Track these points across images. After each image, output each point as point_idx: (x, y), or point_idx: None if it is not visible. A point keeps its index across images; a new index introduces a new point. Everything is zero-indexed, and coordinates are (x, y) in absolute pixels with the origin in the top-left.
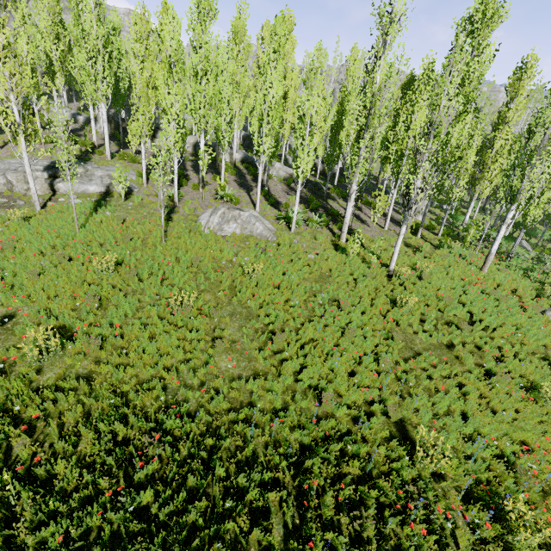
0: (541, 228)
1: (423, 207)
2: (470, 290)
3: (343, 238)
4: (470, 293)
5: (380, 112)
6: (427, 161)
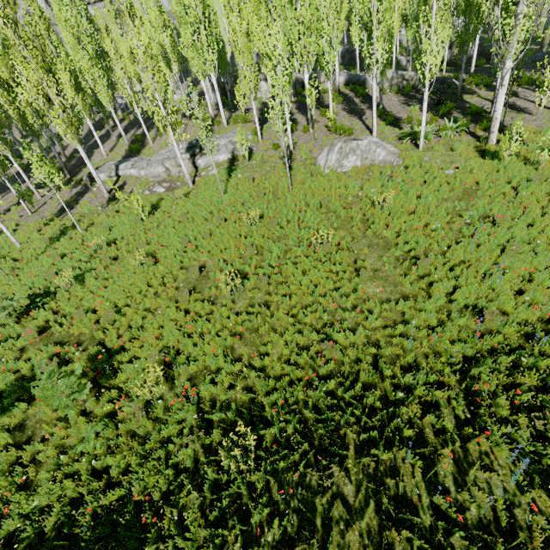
0: None
1: None
2: None
3: (491, 140)
4: None
5: None
6: None
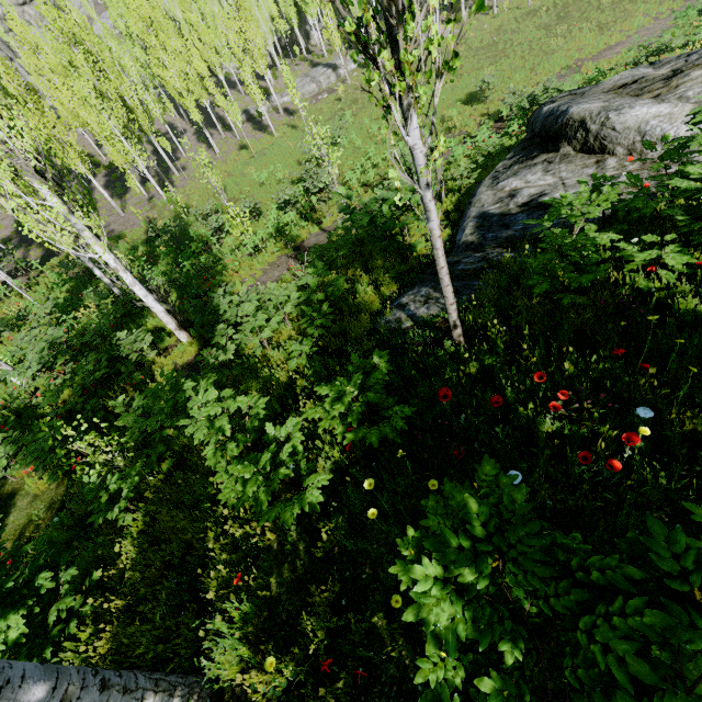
0: None
1: None
2: None
3: (495, 11)
4: None
5: None
6: None
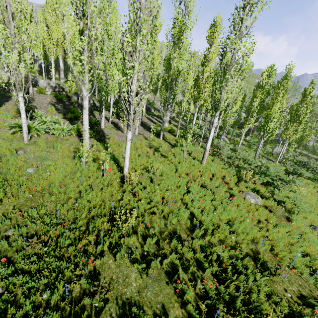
0: (231, 129)
1: (167, 117)
2: (192, 186)
3: (84, 145)
4: (192, 190)
5: (114, 32)
6: (136, 61)
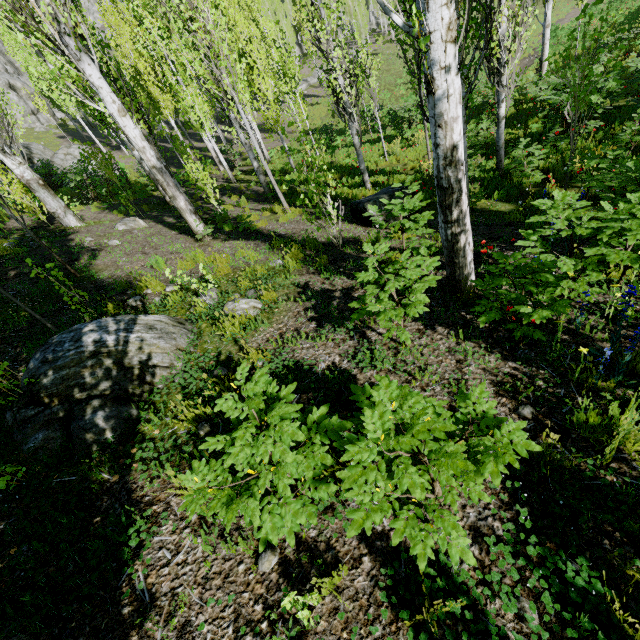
0: None
1: None
2: None
3: None
4: None
5: None
6: None
